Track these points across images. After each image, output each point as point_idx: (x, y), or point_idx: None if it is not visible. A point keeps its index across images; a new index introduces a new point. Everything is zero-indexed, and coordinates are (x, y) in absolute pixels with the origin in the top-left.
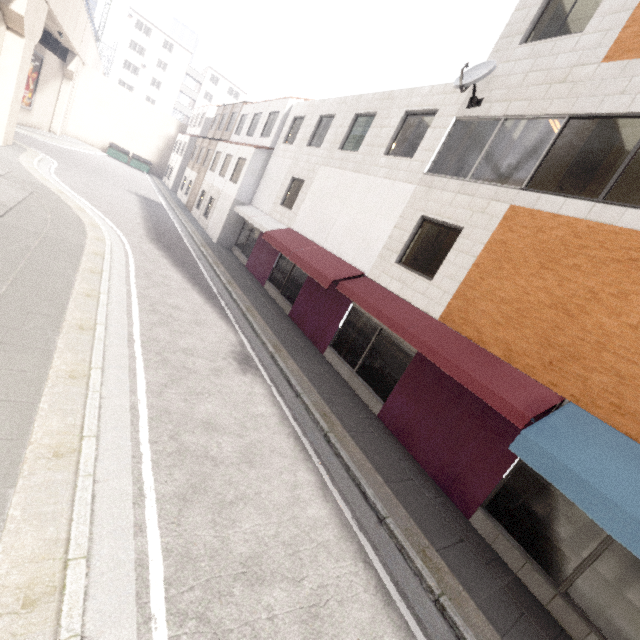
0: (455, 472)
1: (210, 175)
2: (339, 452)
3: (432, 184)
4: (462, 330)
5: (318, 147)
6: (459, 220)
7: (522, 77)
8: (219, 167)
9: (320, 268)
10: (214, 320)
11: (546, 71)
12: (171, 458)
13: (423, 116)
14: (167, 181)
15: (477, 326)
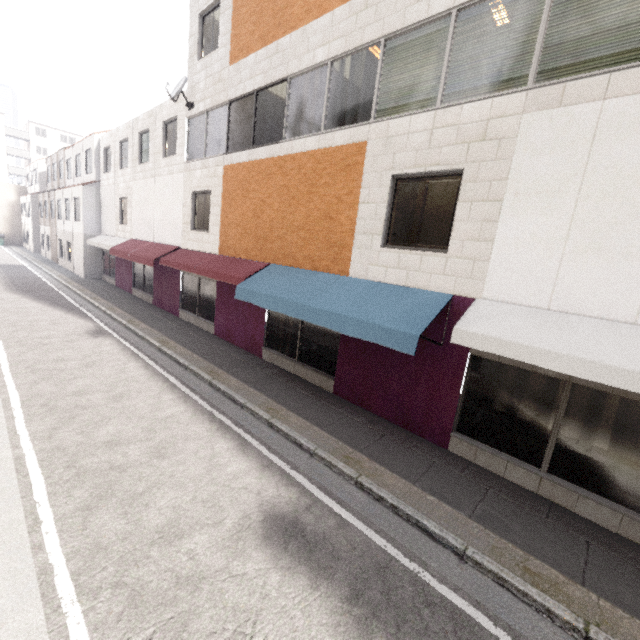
0: (250, 337)
1: (59, 223)
2: (166, 352)
3: (190, 168)
4: (229, 254)
5: (126, 167)
6: (208, 186)
7: (204, 83)
8: (63, 213)
9: (147, 256)
10: (73, 320)
11: (212, 76)
12: (27, 374)
13: (174, 122)
14: (27, 246)
15: (233, 247)
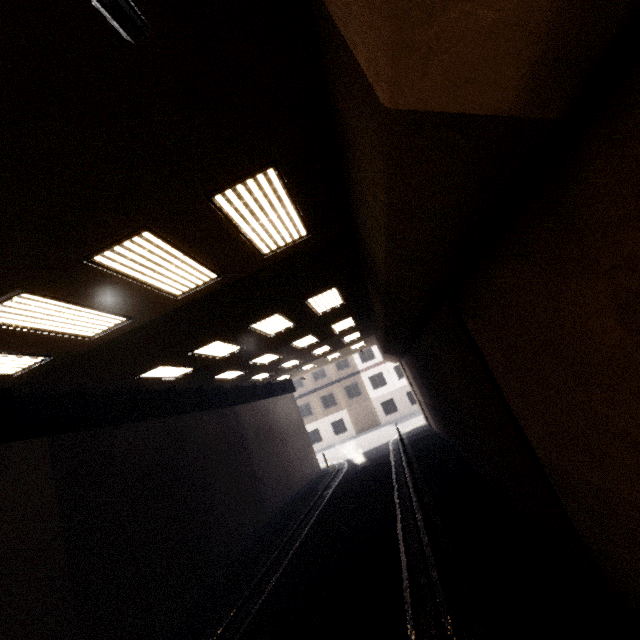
0: None
1: (382, 389)
2: None
3: None
4: None
5: None
6: None
7: None
8: (393, 377)
9: None
10: None
11: None
12: None
13: None
14: None
15: None
